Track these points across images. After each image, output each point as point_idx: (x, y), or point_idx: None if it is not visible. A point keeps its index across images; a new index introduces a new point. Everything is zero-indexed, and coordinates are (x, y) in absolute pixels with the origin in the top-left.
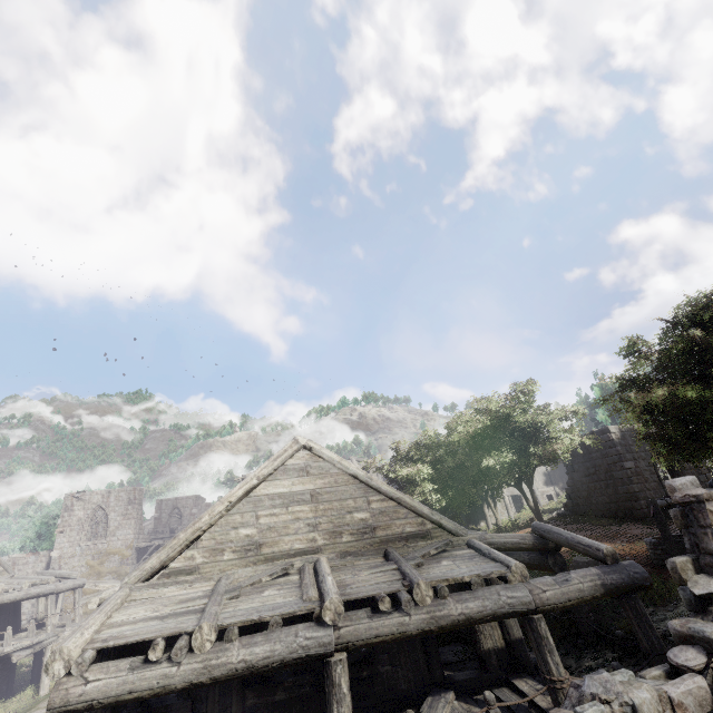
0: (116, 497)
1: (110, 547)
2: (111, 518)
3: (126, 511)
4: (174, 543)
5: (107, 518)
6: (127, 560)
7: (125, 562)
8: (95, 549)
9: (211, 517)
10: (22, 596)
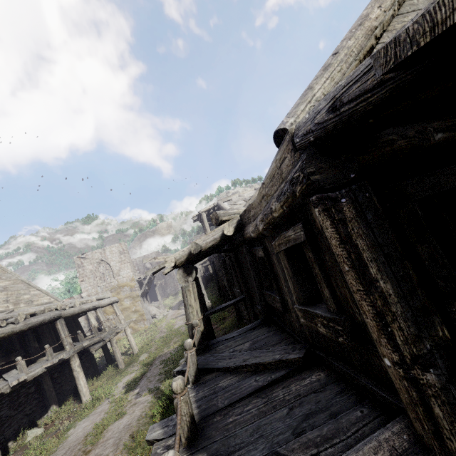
0: (110, 252)
1: (120, 283)
2: (113, 265)
3: (121, 259)
4: (343, 54)
5: (109, 266)
6: (134, 288)
7: (133, 289)
8: (110, 286)
9: (383, 10)
10: (78, 311)
